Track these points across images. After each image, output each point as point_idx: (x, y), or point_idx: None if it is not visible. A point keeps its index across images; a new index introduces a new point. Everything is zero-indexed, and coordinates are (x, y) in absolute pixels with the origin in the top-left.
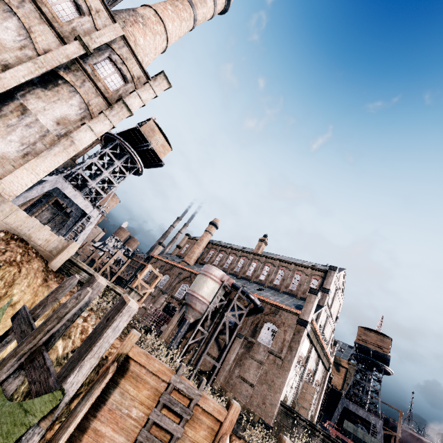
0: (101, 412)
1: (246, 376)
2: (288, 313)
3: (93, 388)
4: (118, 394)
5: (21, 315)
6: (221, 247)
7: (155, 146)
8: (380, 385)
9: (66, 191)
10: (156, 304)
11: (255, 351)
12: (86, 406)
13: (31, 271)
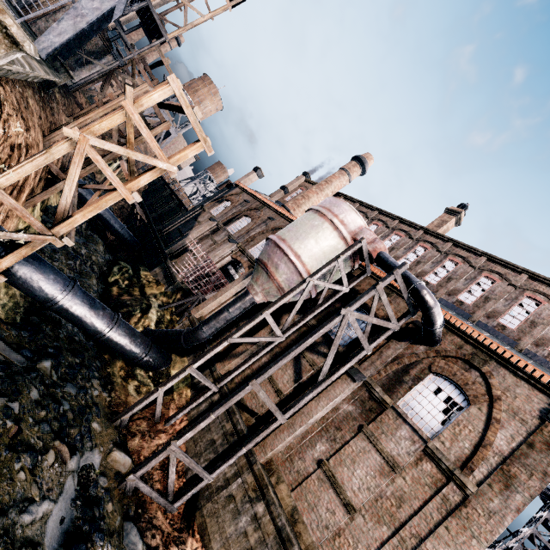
0: None
1: (341, 476)
2: (521, 379)
3: None
4: None
5: None
6: (360, 205)
7: None
8: None
9: None
10: (212, 253)
11: (383, 428)
12: None
13: None
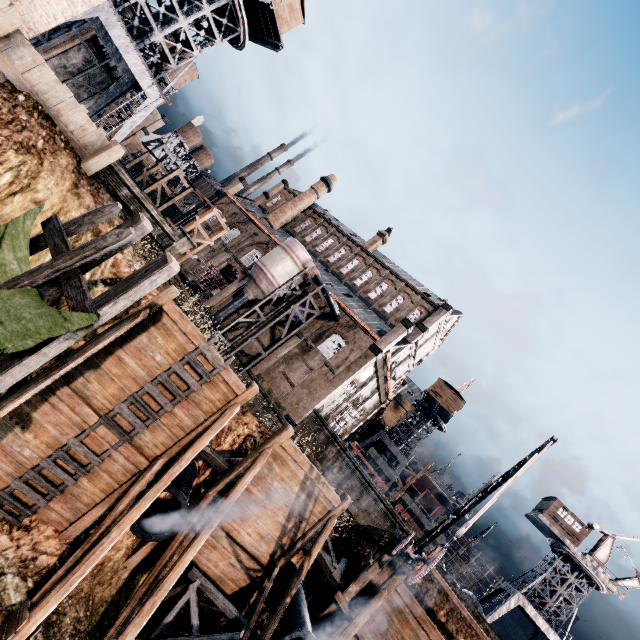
0: (127, 346)
1: (290, 376)
2: (366, 334)
3: (123, 324)
4: (145, 338)
5: (54, 225)
6: (324, 221)
7: (277, 2)
8: (426, 436)
9: (112, 32)
10: (213, 260)
11: (309, 357)
12: (114, 335)
13: (60, 167)
